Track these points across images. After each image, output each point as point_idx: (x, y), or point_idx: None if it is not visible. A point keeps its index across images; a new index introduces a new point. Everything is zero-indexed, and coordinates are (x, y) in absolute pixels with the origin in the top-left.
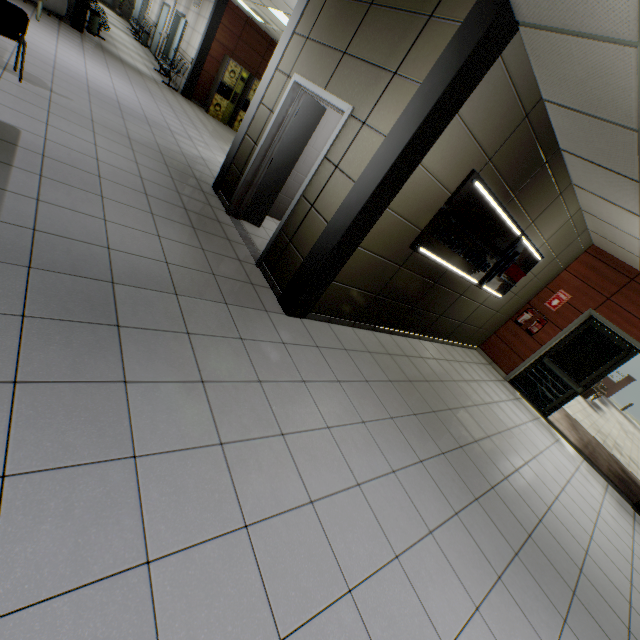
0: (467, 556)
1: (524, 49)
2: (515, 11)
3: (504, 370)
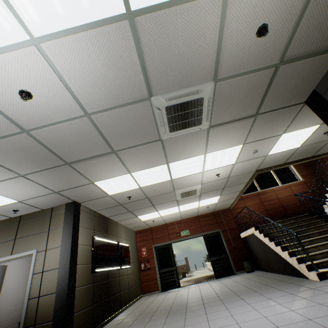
0: (196, 319)
1: (84, 205)
2: (78, 201)
3: (157, 289)
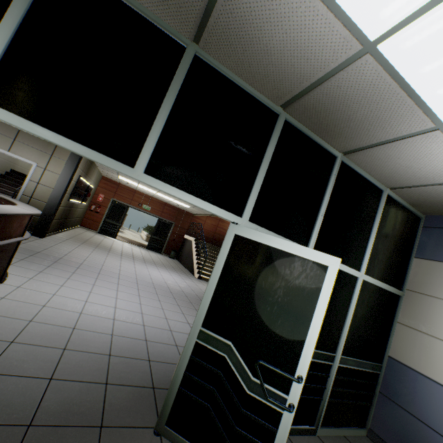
0: (128, 261)
1: None
2: None
3: (95, 230)
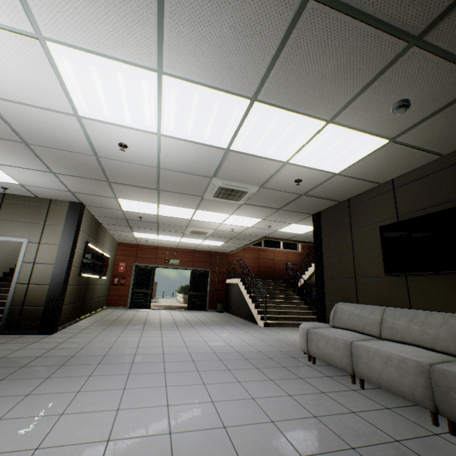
0: (171, 331)
1: (87, 208)
2: (85, 204)
3: (125, 305)
